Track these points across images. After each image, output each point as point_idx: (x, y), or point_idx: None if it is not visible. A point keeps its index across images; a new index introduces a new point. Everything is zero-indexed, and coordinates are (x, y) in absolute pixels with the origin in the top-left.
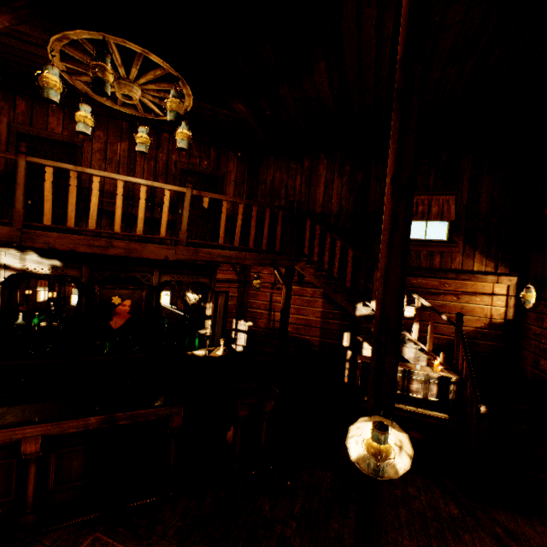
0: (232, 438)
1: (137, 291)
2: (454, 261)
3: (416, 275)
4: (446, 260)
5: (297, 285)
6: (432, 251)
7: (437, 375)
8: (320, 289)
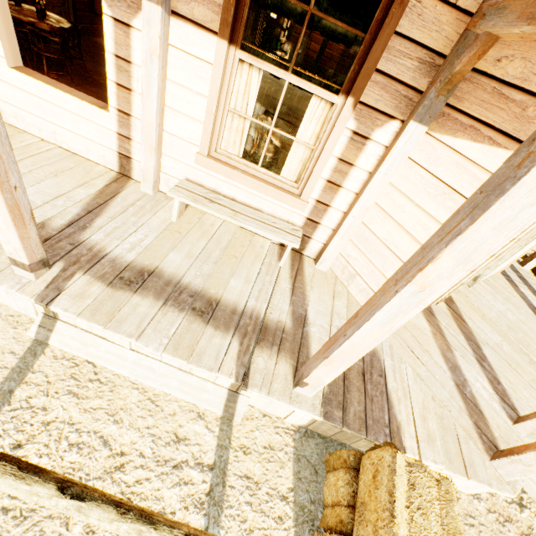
0: (296, 102)
1: None
2: None
3: None
4: None
5: None
6: None
7: None
8: None
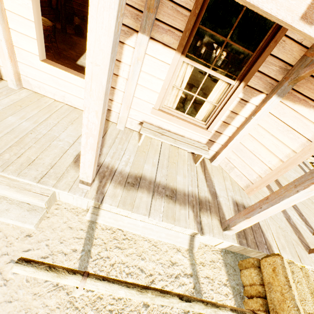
0: None
1: None
2: None
3: None
4: None
5: None
6: None
7: (223, 58)
8: None
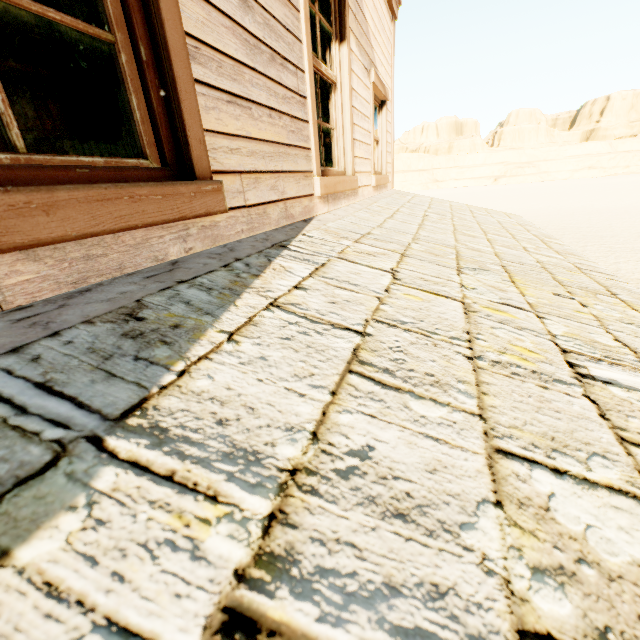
0: None
1: None
2: None
3: None
4: None
5: None
6: None
7: None
8: None
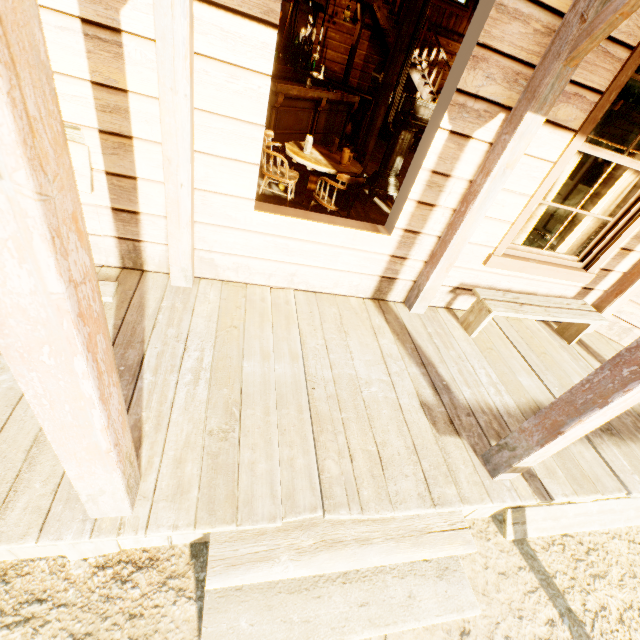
0: (350, 130)
1: (287, 4)
2: (461, 25)
3: (437, 33)
4: (457, 23)
5: (352, 23)
6: (453, 13)
7: None
8: (368, 32)
